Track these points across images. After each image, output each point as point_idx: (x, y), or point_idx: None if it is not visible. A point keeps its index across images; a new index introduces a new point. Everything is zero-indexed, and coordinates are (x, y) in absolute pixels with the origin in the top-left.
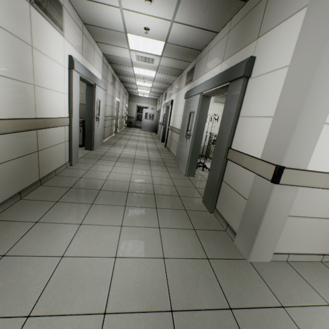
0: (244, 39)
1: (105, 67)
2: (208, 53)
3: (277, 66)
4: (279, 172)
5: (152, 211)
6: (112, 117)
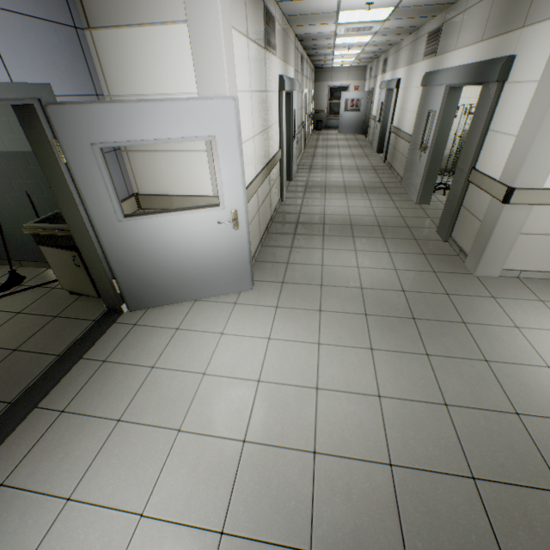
0: (510, 19)
1: (296, 52)
2: (465, 13)
3: (531, 77)
4: (509, 194)
5: (380, 241)
6: (302, 125)
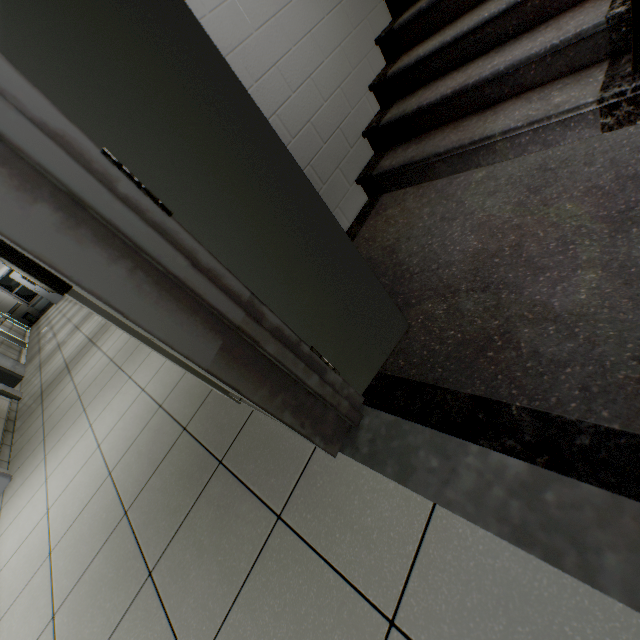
0: None
1: None
2: None
3: None
4: None
5: None
6: None
